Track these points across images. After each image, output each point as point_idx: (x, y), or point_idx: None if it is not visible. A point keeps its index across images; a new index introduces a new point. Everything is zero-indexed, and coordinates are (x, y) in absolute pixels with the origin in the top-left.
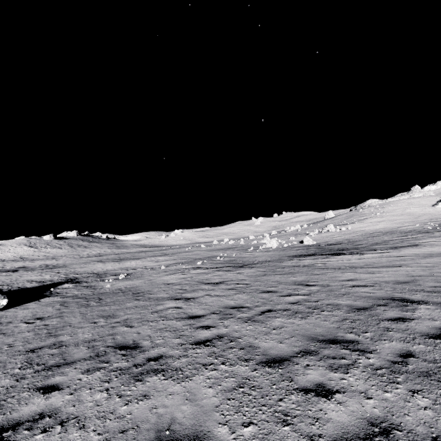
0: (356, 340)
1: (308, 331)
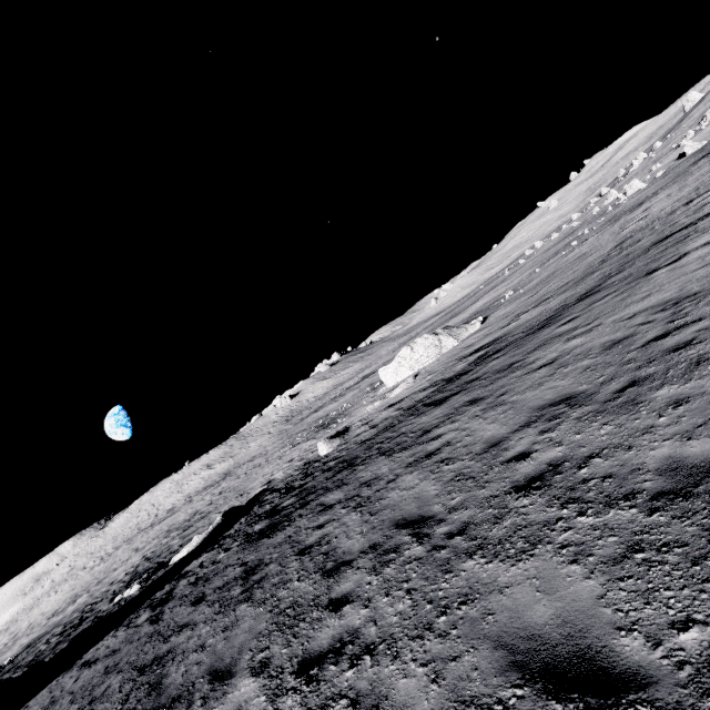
0: None
1: None
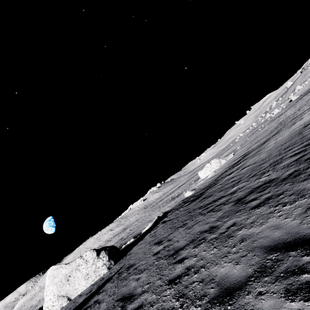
0: None
1: None
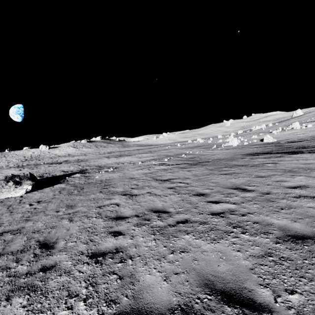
0: (270, 306)
1: (209, 265)
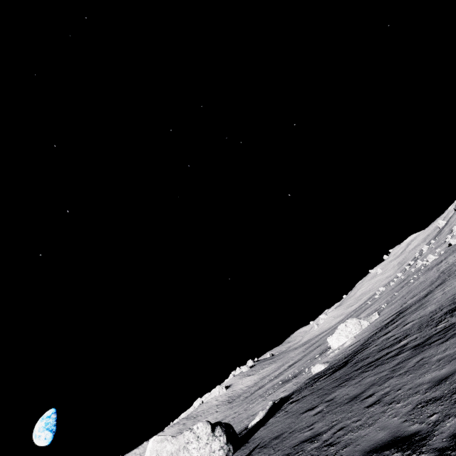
0: None
1: None
